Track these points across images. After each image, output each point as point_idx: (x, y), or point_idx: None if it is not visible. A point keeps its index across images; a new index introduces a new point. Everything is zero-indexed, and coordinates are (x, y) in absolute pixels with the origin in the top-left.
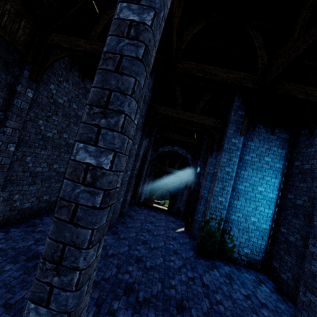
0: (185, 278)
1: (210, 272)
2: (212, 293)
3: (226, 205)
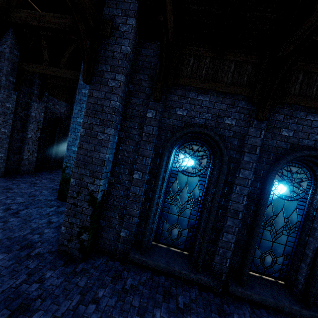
0: (2, 208)
1: (45, 208)
2: (10, 217)
3: None
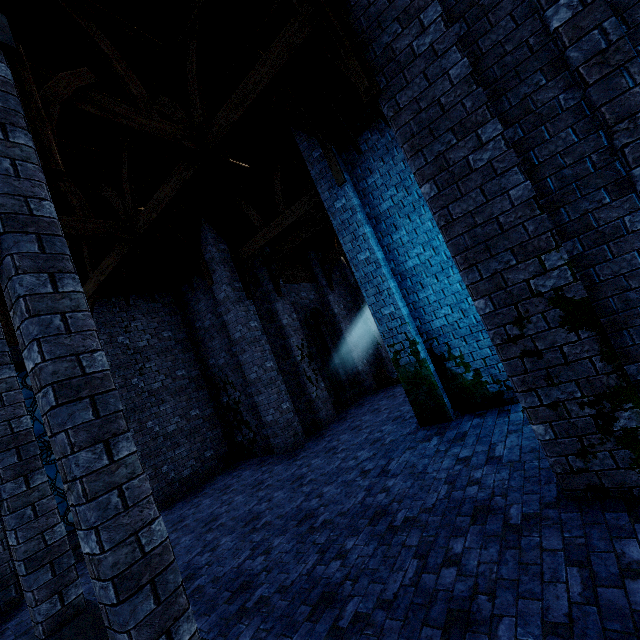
0: (356, 475)
1: (420, 446)
2: (384, 481)
3: (403, 315)
